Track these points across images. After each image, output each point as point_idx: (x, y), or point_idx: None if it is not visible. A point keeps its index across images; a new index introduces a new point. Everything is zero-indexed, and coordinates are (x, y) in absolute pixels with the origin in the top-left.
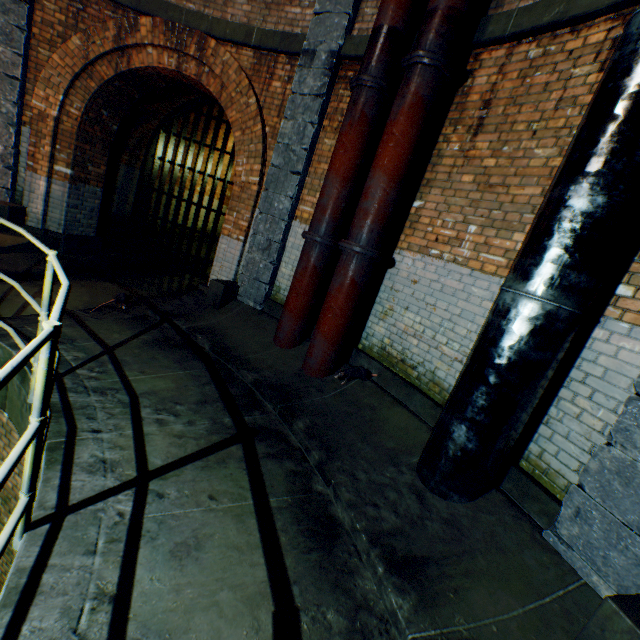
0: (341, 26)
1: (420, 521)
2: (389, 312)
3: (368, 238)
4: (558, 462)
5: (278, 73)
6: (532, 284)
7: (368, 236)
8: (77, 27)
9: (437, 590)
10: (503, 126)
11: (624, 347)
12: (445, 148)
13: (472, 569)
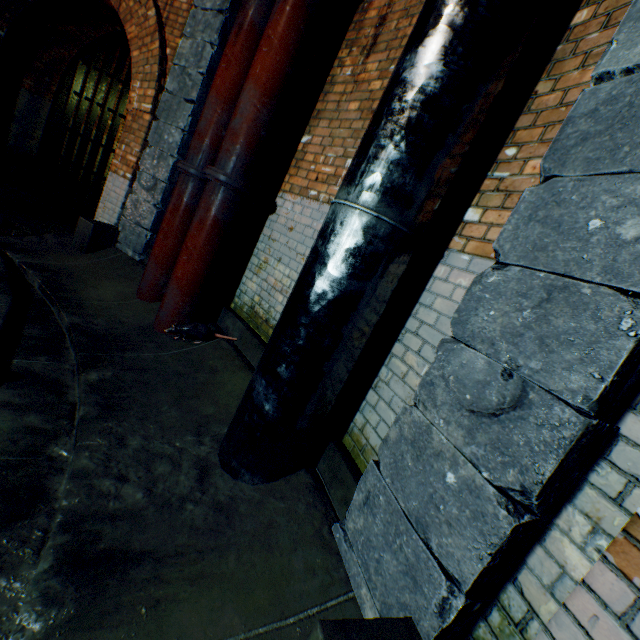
0: None
1: (179, 503)
2: (264, 265)
3: (233, 164)
4: (377, 436)
5: None
6: (352, 188)
7: (233, 162)
8: None
9: (124, 602)
10: (394, 42)
11: (461, 284)
12: (339, 74)
13: (210, 572)
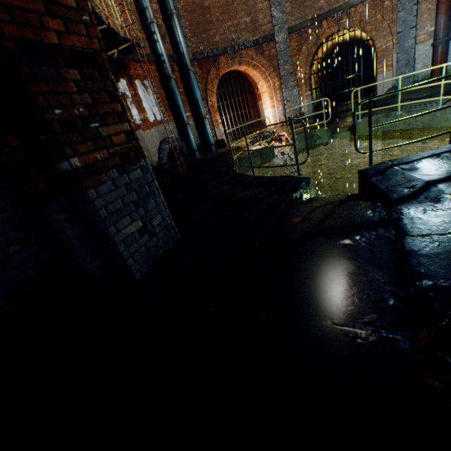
0: None
1: None
2: None
3: None
4: None
5: None
6: None
7: None
8: (300, 44)
9: None
10: None
11: None
12: None
13: None
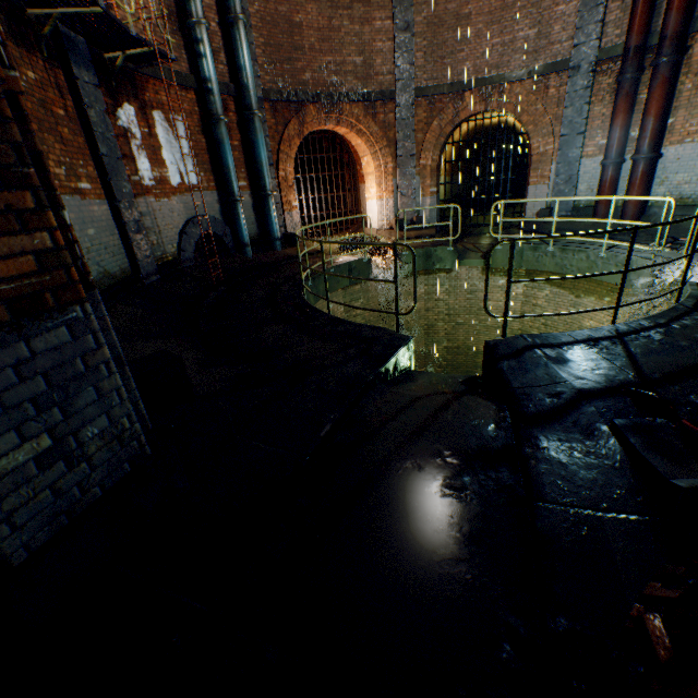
0: (594, 47)
1: None
2: (664, 180)
3: (648, 149)
4: None
5: (551, 85)
6: None
7: (648, 148)
8: (431, 116)
9: None
10: None
11: None
12: (681, 89)
13: None
